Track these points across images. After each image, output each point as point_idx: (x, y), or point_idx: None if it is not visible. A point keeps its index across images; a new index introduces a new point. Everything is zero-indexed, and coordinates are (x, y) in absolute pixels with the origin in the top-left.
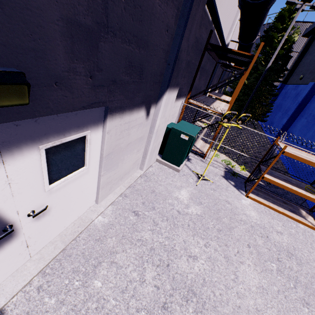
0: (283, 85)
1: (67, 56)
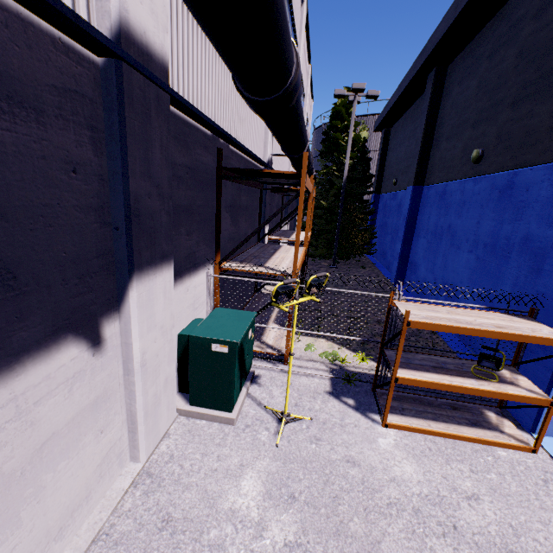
0: (377, 196)
1: None
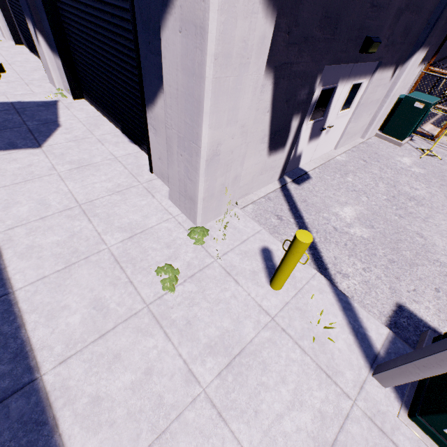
0: None
1: (387, 28)
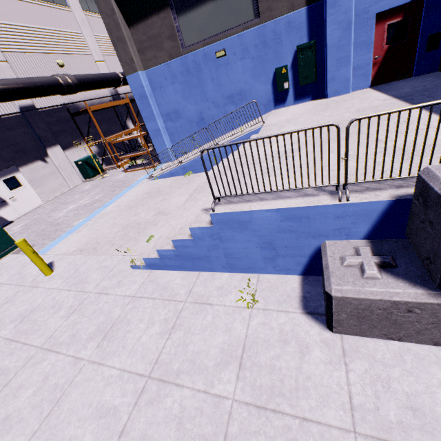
0: None
1: None
